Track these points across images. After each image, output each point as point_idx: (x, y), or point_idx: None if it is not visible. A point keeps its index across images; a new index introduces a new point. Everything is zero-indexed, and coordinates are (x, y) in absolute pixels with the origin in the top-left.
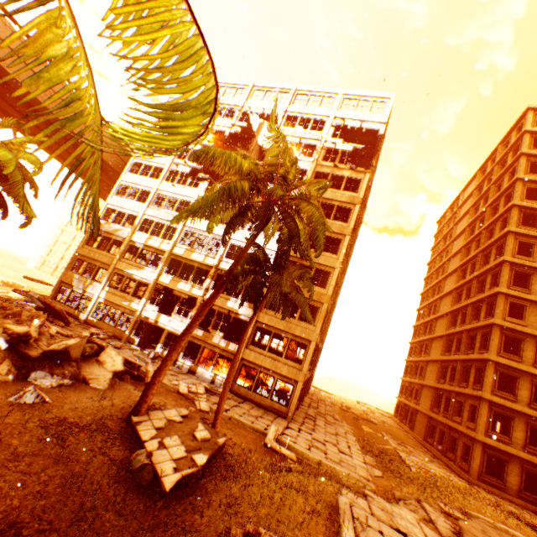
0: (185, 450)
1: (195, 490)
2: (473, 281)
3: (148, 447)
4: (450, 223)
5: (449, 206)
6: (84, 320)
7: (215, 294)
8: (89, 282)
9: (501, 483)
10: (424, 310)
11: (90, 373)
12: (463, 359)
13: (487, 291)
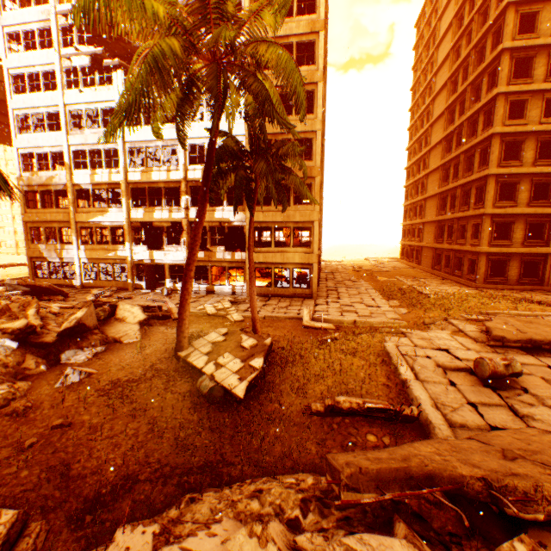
0: (241, 361)
1: (265, 387)
2: (467, 91)
3: (207, 372)
4: (432, 21)
5: None
6: (80, 286)
7: (201, 212)
8: (59, 248)
9: (503, 279)
10: (414, 146)
11: (117, 333)
12: (462, 184)
13: (484, 98)
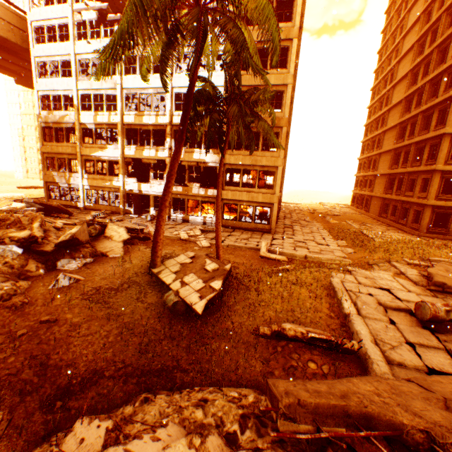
0: (203, 282)
1: (221, 306)
2: (433, 53)
3: (173, 288)
4: None
5: None
6: (83, 207)
7: (178, 149)
8: (68, 175)
9: (445, 230)
10: (375, 106)
11: (104, 248)
12: (417, 141)
13: (449, 60)
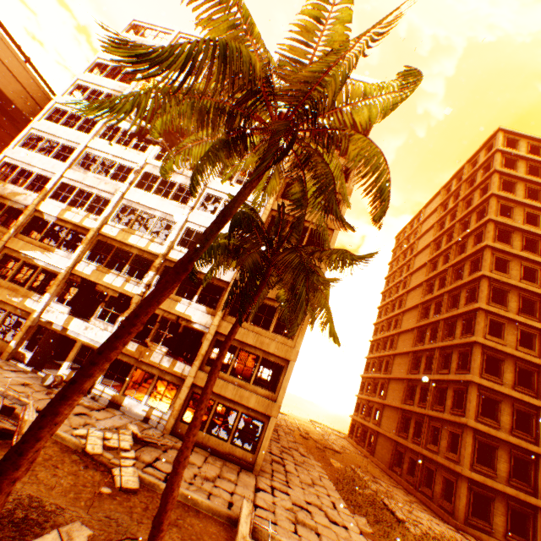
0: None
1: None
2: (445, 296)
3: None
4: (411, 238)
5: (409, 222)
6: None
7: (170, 282)
8: None
9: (488, 526)
10: (383, 324)
11: None
12: (437, 379)
13: (463, 307)
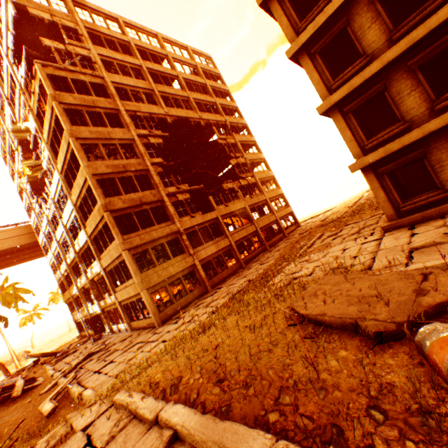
0: None
1: None
2: None
3: None
4: None
5: None
6: (88, 335)
7: None
8: (77, 312)
9: (437, 194)
10: None
11: None
12: None
13: None
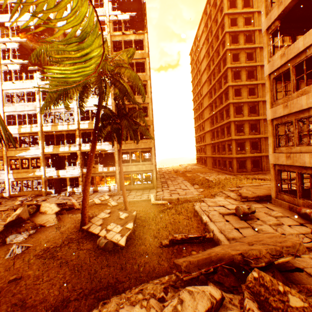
0: (120, 226)
1: (135, 238)
2: (216, 84)
3: (102, 235)
4: (197, 53)
5: (193, 43)
6: (8, 196)
7: (94, 146)
8: None
9: (245, 170)
10: (196, 108)
11: (42, 221)
12: (220, 125)
13: (223, 87)
